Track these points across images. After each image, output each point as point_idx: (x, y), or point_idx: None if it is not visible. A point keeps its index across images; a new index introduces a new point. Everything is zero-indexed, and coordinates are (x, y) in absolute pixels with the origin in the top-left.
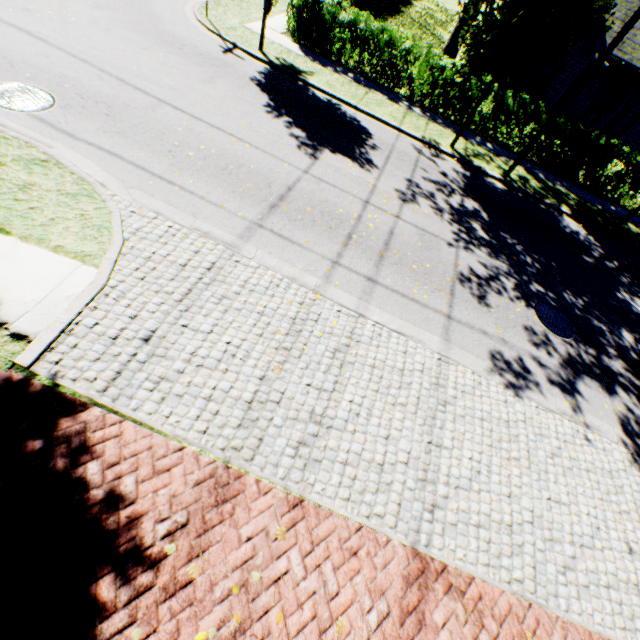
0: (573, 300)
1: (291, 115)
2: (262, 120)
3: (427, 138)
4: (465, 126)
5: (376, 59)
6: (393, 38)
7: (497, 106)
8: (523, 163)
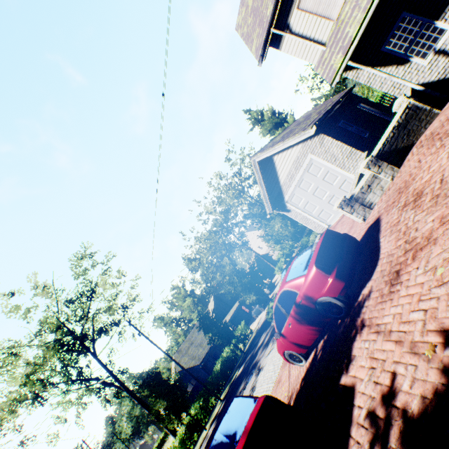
0: (250, 369)
1: None
2: None
3: (200, 443)
4: (199, 422)
5: None
6: None
7: (199, 408)
8: (222, 392)
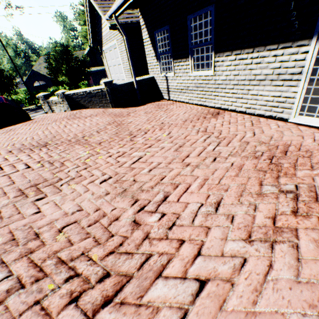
0: None
1: None
2: None
3: None
4: None
5: None
6: None
7: (25, 98)
8: None
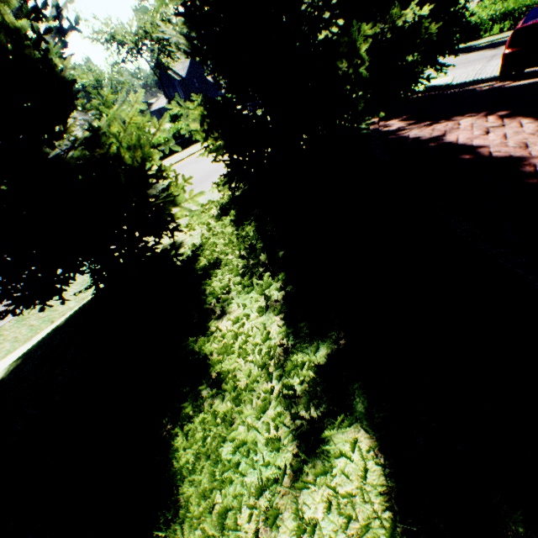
0: None
1: (475, 52)
2: (464, 57)
3: None
4: None
5: (509, 19)
6: (517, 3)
7: None
8: None
